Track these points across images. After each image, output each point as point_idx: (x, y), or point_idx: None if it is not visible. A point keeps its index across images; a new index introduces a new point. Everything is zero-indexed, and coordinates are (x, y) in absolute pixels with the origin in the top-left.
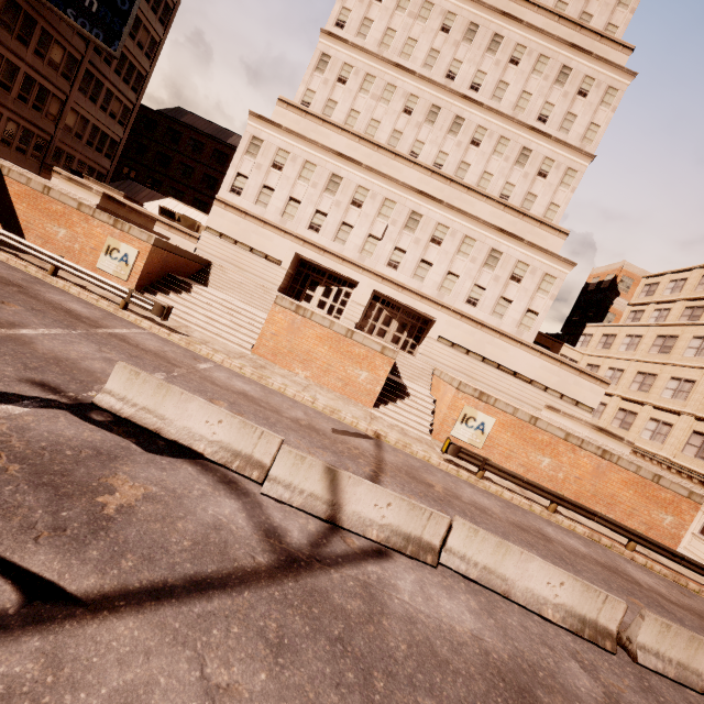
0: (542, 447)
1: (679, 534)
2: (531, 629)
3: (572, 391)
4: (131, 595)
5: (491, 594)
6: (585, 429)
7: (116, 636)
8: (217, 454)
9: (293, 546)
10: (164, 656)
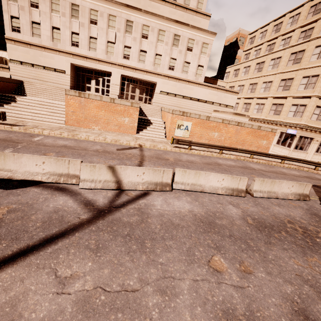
0: (213, 129)
1: (268, 146)
2: (213, 200)
3: (224, 101)
4: (7, 259)
5: (196, 193)
6: (230, 115)
7: (0, 280)
8: (49, 179)
9: (100, 205)
10: (32, 277)
